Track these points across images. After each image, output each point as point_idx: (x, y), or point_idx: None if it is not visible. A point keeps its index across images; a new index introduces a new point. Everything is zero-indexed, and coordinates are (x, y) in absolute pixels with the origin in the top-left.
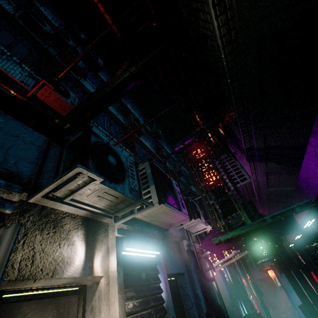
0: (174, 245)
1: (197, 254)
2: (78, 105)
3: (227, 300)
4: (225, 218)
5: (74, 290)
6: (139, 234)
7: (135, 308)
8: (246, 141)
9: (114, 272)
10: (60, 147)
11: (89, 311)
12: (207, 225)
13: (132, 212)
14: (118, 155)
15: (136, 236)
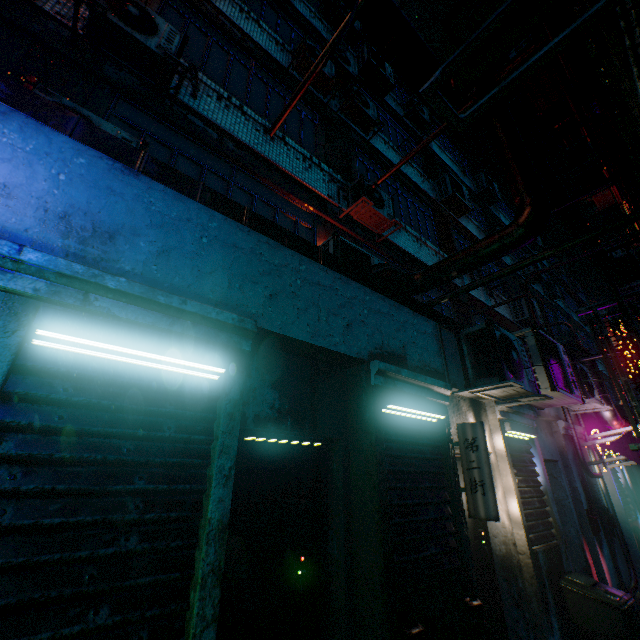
0: (544, 426)
1: (577, 440)
2: (445, 264)
3: (616, 506)
4: (637, 379)
5: None
6: (515, 416)
7: (520, 484)
8: None
9: (501, 451)
10: (454, 337)
11: None
12: (603, 404)
13: None
14: (514, 345)
15: (513, 418)
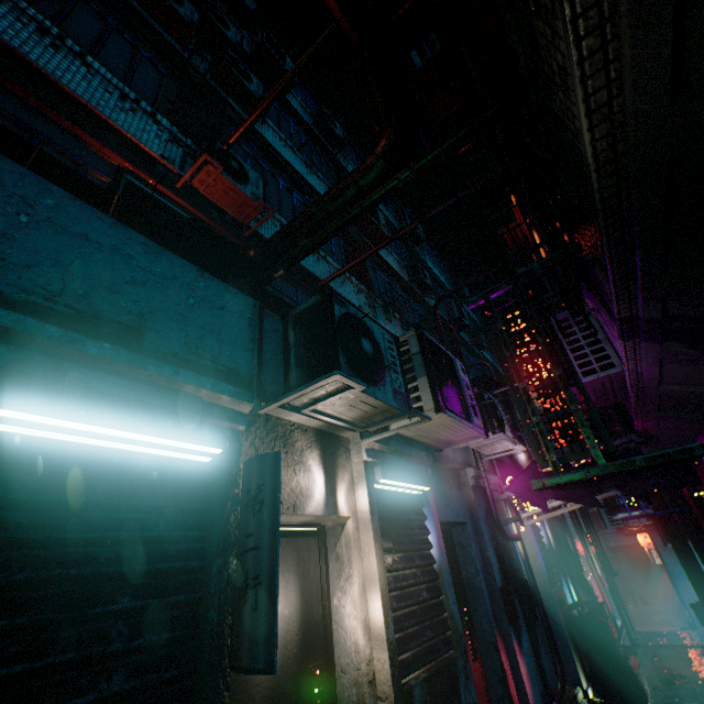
0: (449, 476)
1: (490, 493)
2: (289, 226)
3: (540, 574)
4: None
5: (311, 530)
6: (397, 458)
7: (396, 565)
8: (623, 307)
9: (365, 513)
10: (281, 321)
11: (333, 559)
12: (516, 444)
13: None
14: (372, 334)
15: (393, 461)
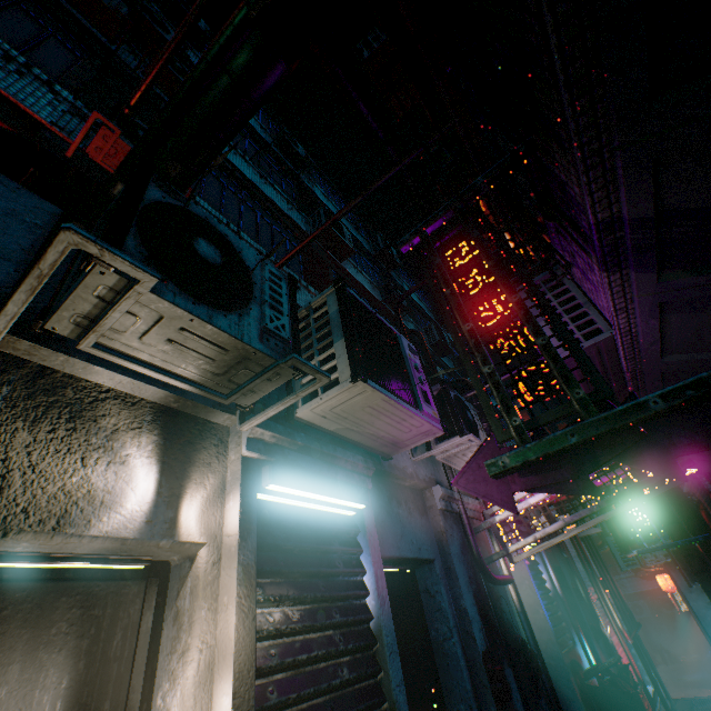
0: (409, 497)
1: (467, 520)
2: None
3: (544, 630)
4: None
5: (134, 570)
6: (311, 459)
7: (289, 625)
8: (598, 197)
9: (232, 537)
10: (85, 228)
11: (170, 620)
12: None
13: (291, 405)
14: (231, 247)
15: (301, 463)
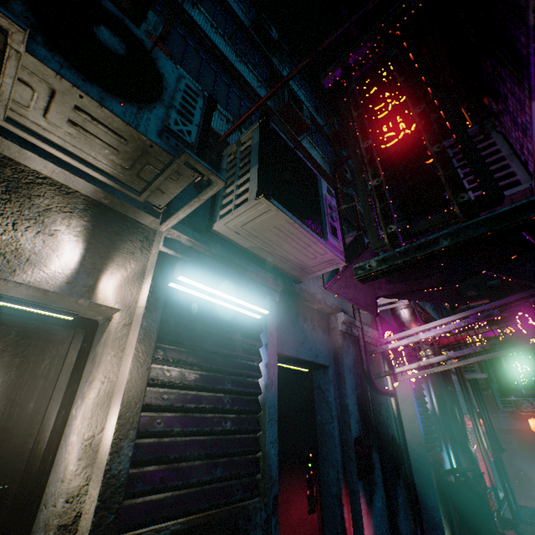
0: (315, 317)
1: (364, 343)
2: None
3: (417, 435)
4: (455, 308)
5: (66, 320)
6: (224, 267)
7: (183, 381)
8: None
9: (141, 308)
10: None
11: (91, 360)
12: None
13: (211, 221)
14: (142, 48)
15: (215, 267)
